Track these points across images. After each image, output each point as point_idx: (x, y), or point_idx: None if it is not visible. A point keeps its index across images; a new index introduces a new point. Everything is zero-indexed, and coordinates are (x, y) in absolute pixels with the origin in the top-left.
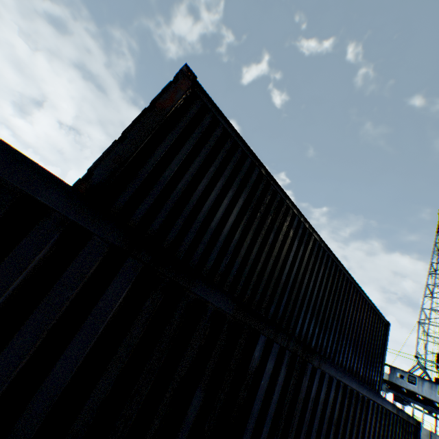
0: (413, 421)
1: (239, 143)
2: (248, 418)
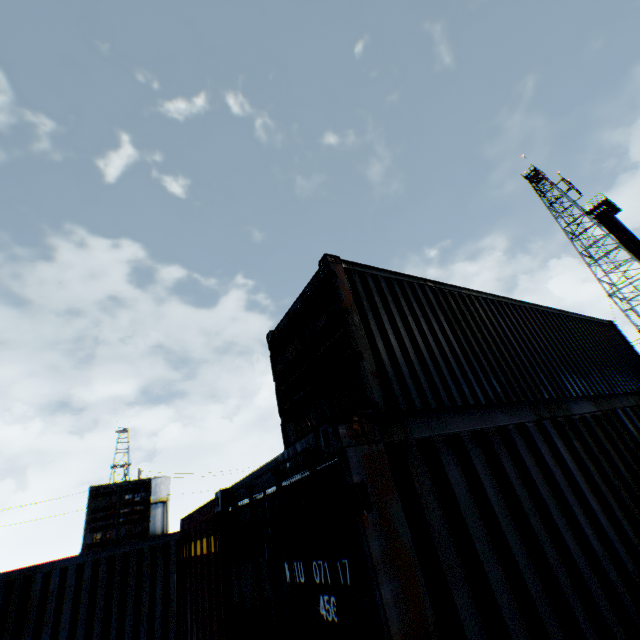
0: None
1: (400, 279)
2: None
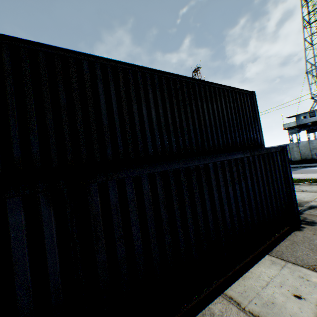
0: (278, 149)
1: None
2: (13, 267)
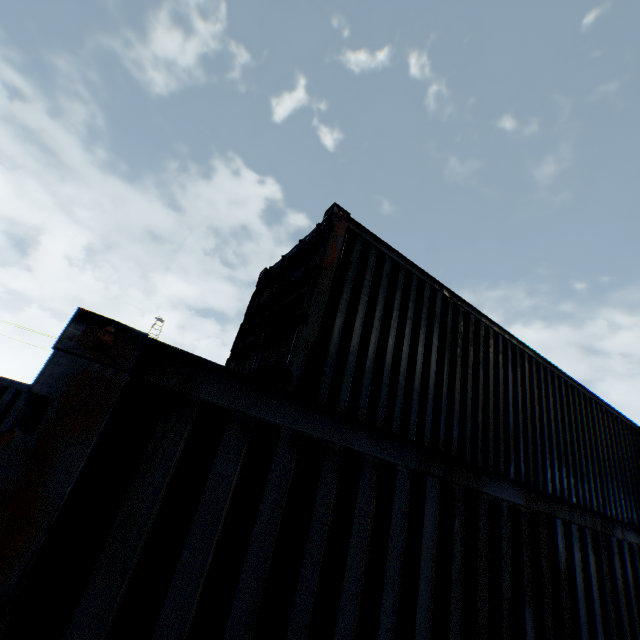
0: None
1: (411, 271)
2: (579, 630)
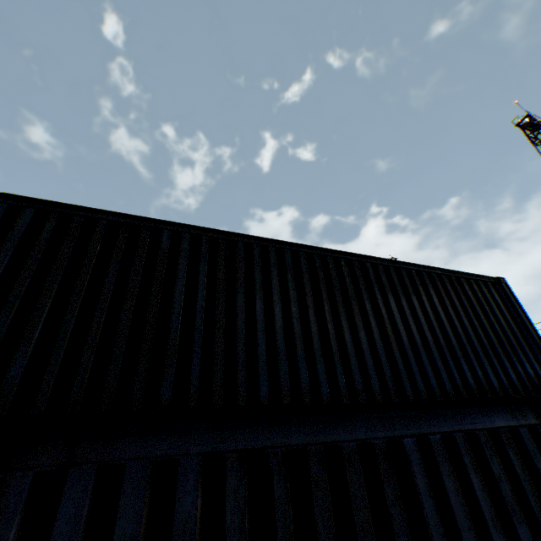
0: None
1: None
2: None
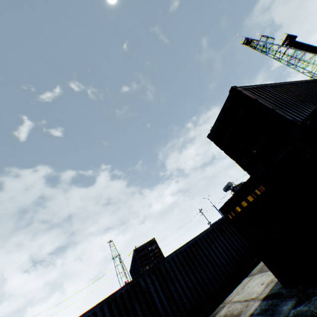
0: None
1: (257, 87)
2: None
